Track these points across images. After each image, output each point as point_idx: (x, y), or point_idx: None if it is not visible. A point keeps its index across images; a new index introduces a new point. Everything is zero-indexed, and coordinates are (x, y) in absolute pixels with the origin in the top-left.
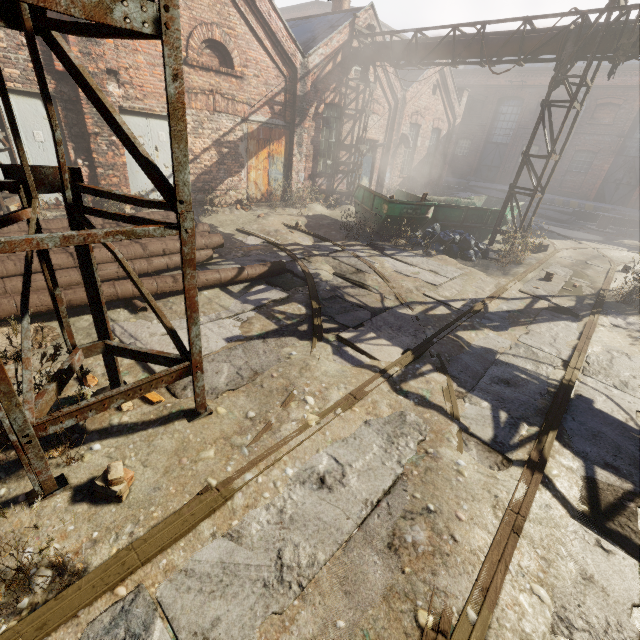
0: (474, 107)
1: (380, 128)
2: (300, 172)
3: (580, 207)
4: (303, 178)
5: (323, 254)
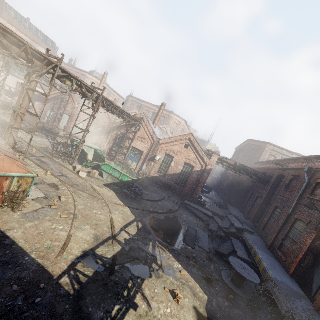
0: (265, 178)
1: (145, 148)
2: (105, 145)
3: (258, 263)
4: (105, 147)
5: (48, 137)
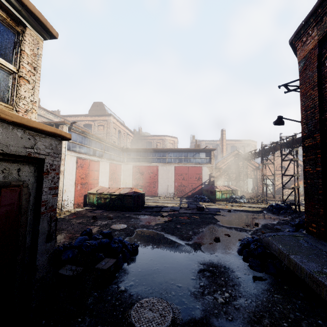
0: None
1: None
2: None
3: None
4: None
5: None
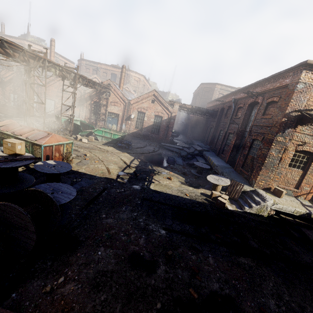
0: (214, 113)
1: (120, 110)
2: (83, 116)
3: (210, 162)
4: (84, 118)
5: None
